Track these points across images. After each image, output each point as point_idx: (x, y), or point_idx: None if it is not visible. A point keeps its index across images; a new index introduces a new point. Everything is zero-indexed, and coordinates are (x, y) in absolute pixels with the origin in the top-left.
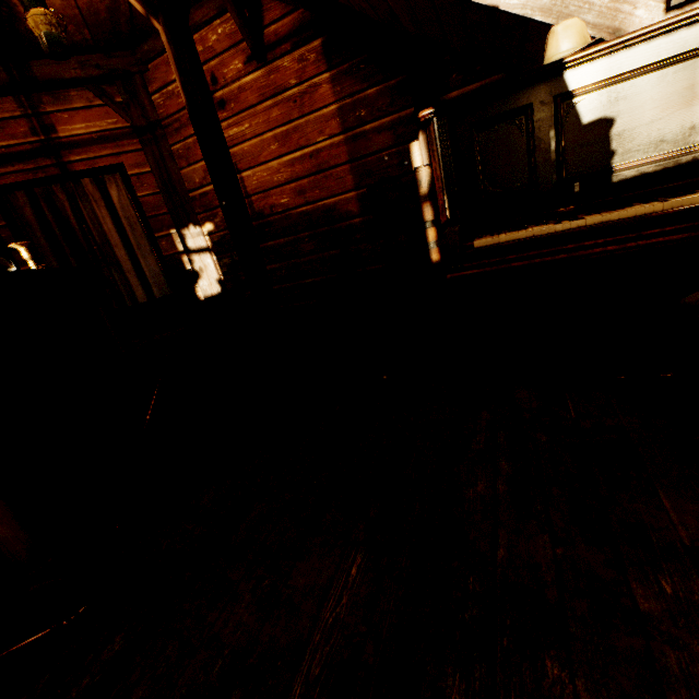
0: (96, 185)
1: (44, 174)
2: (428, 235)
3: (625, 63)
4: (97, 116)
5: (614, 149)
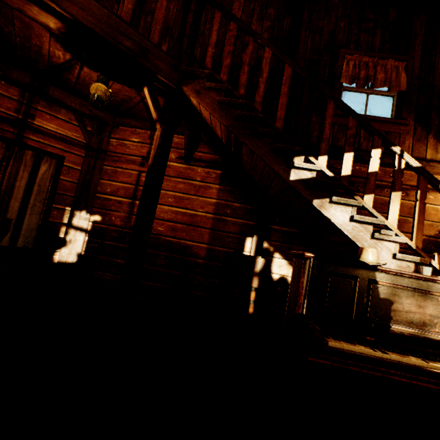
0: (35, 157)
1: (1, 133)
2: (251, 295)
3: (399, 281)
4: (69, 128)
5: (391, 316)
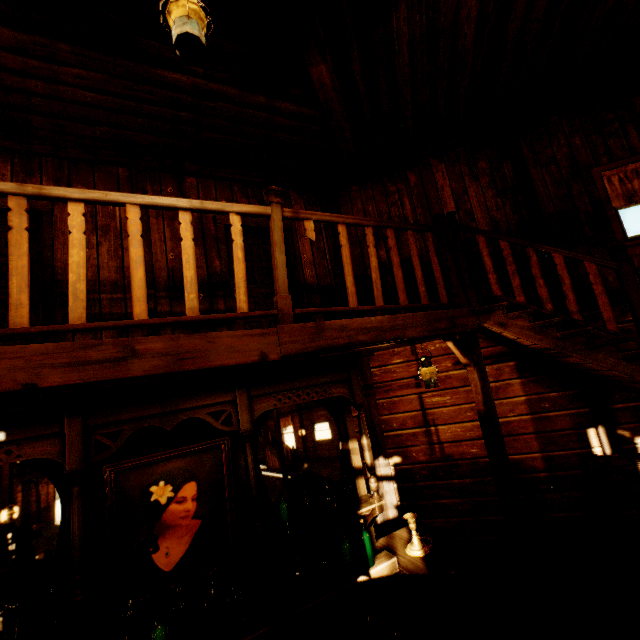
0: None
1: None
2: None
3: None
4: None
5: None
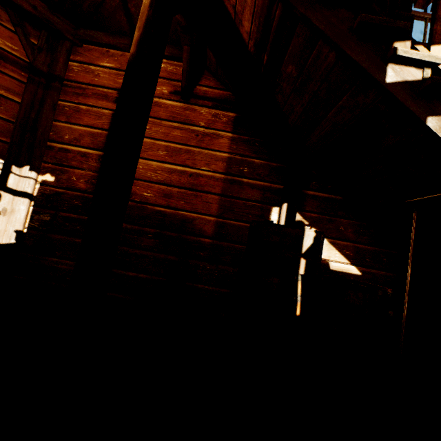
0: None
1: None
2: (296, 286)
3: None
4: None
5: None
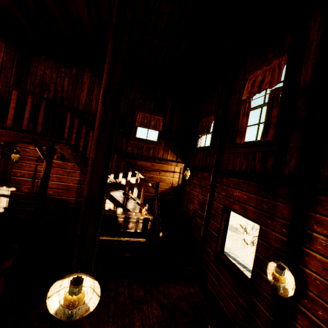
0: None
1: None
2: None
3: (124, 218)
4: None
5: (121, 227)
